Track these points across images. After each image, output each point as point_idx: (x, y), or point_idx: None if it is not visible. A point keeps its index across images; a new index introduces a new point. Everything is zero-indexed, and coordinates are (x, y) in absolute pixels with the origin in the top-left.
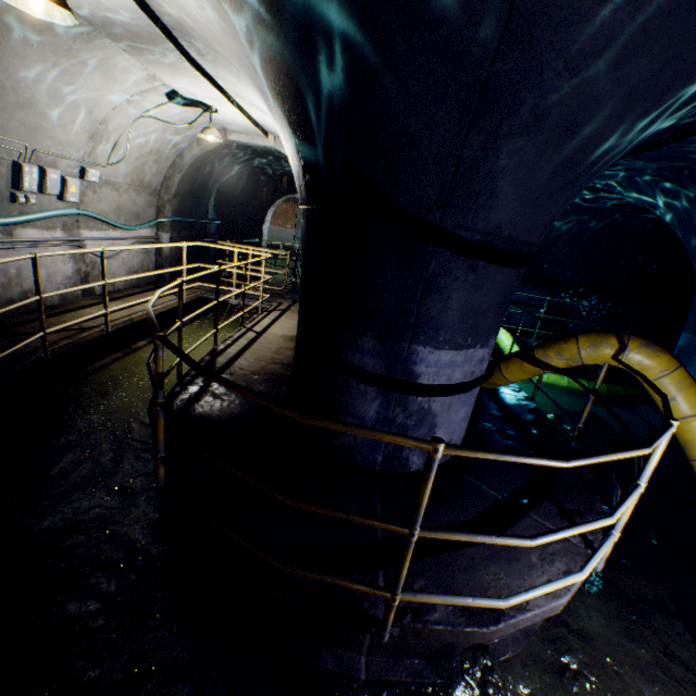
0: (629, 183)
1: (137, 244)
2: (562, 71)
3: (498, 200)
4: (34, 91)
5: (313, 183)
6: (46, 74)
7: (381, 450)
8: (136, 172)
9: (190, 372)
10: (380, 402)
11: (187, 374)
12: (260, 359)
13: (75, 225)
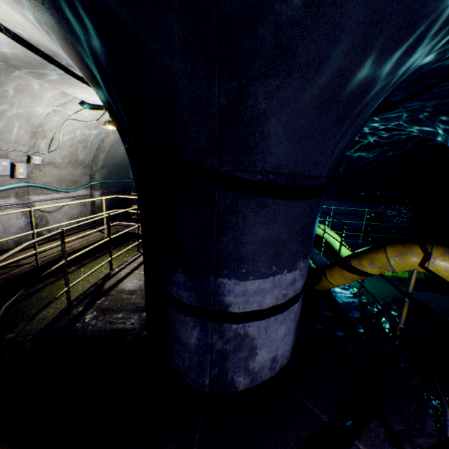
0: (413, 121)
1: (76, 200)
2: None
3: (270, 141)
4: None
5: (126, 146)
6: None
7: (207, 373)
8: (71, 155)
9: (80, 296)
10: (199, 331)
11: (76, 299)
12: (141, 279)
13: (26, 193)
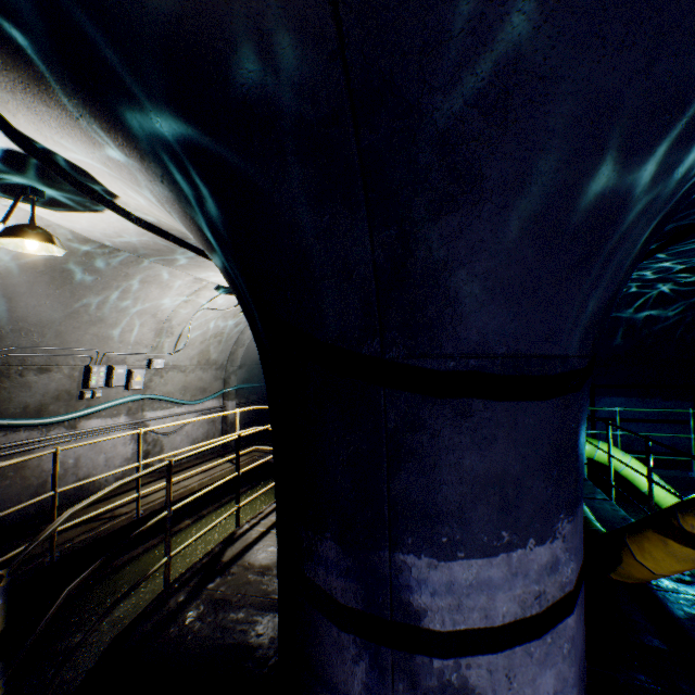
0: None
1: (202, 415)
2: (464, 109)
3: (461, 305)
4: (104, 310)
5: (255, 335)
6: (112, 296)
7: None
8: (202, 353)
9: (184, 574)
10: (366, 666)
11: (178, 578)
12: None
13: (140, 408)
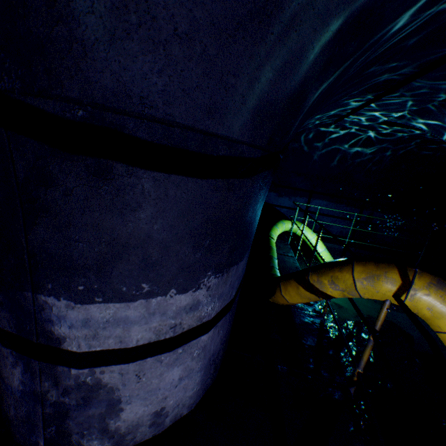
0: (419, 114)
1: None
2: None
3: (82, 27)
4: None
5: None
6: None
7: (40, 432)
8: None
9: None
10: (22, 370)
11: None
12: None
13: None
